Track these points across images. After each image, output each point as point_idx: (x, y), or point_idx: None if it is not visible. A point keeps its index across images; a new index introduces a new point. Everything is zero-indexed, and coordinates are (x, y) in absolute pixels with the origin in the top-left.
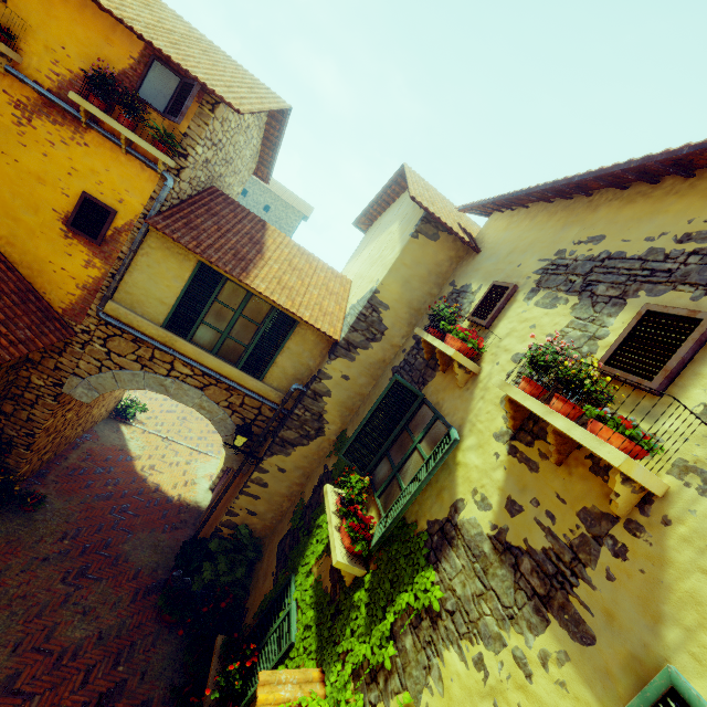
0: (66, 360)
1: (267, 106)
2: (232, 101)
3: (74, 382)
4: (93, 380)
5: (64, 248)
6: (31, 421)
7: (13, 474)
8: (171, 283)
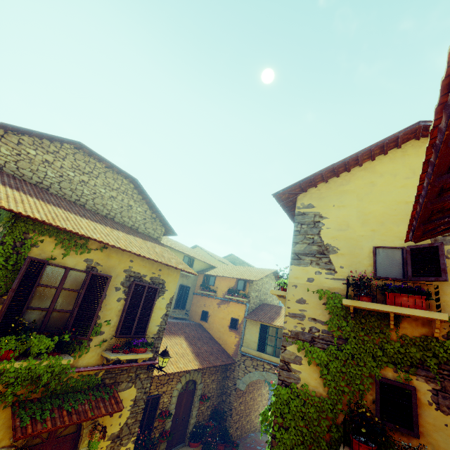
0: (235, 373)
1: (266, 274)
2: (254, 279)
3: (239, 382)
4: (243, 379)
5: (230, 335)
6: (230, 403)
7: (228, 425)
8: (255, 334)
